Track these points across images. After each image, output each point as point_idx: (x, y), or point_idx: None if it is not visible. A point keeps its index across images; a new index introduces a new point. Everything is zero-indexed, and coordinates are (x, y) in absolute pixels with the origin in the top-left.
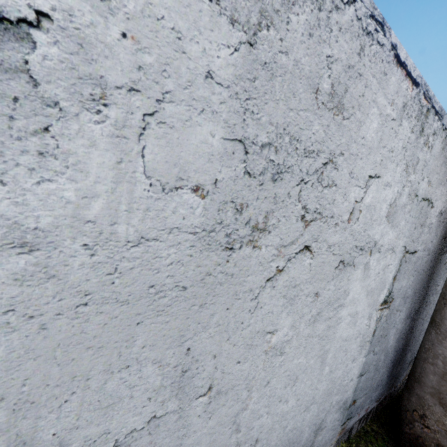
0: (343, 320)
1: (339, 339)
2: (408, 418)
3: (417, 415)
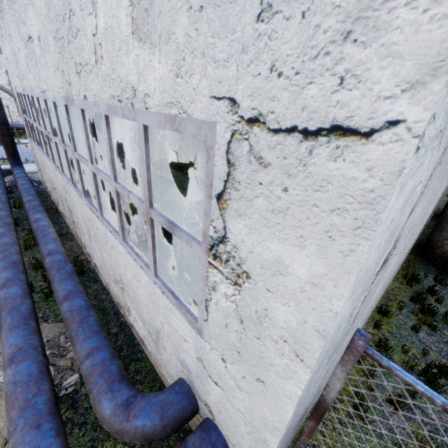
0: (446, 183)
1: (439, 196)
2: (439, 245)
3: (446, 242)
